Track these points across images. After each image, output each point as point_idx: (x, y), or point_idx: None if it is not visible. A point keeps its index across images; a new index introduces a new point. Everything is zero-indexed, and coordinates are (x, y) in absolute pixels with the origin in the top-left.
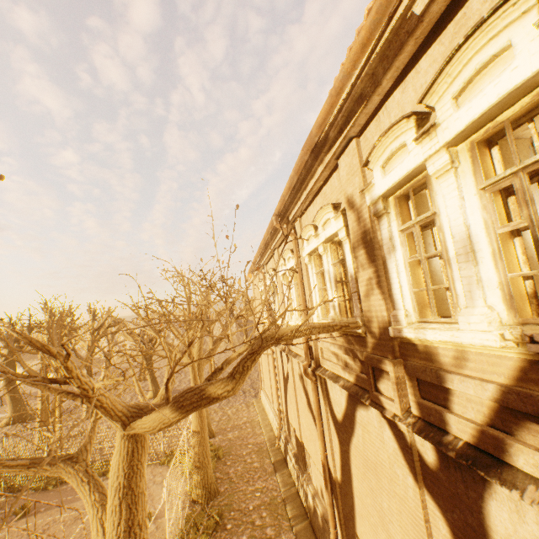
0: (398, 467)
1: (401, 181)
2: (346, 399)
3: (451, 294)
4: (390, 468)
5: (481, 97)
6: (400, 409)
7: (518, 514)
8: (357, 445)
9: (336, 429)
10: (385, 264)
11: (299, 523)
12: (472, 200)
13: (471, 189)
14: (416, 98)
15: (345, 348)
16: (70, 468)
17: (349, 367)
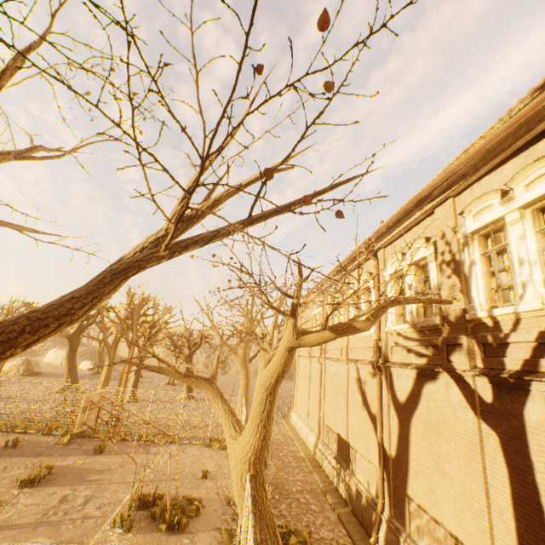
0: (461, 411)
1: (486, 225)
2: (413, 382)
3: (513, 288)
4: (453, 415)
5: (539, 188)
6: (469, 365)
7: (544, 402)
8: (420, 415)
9: (397, 411)
10: (466, 275)
11: (340, 507)
12: (530, 237)
13: (530, 231)
14: (501, 182)
15: (420, 339)
16: (208, 385)
17: (421, 355)
